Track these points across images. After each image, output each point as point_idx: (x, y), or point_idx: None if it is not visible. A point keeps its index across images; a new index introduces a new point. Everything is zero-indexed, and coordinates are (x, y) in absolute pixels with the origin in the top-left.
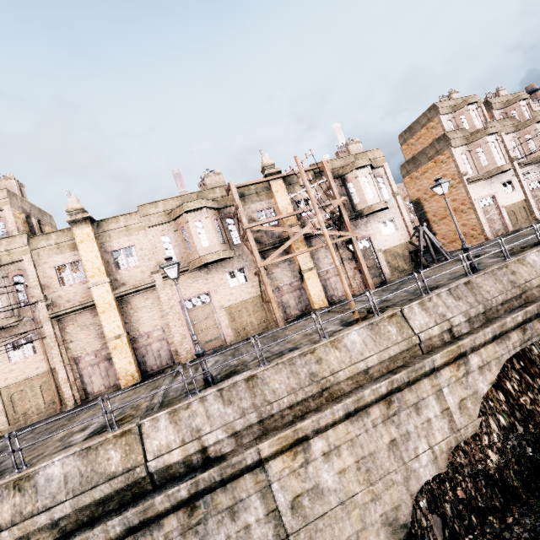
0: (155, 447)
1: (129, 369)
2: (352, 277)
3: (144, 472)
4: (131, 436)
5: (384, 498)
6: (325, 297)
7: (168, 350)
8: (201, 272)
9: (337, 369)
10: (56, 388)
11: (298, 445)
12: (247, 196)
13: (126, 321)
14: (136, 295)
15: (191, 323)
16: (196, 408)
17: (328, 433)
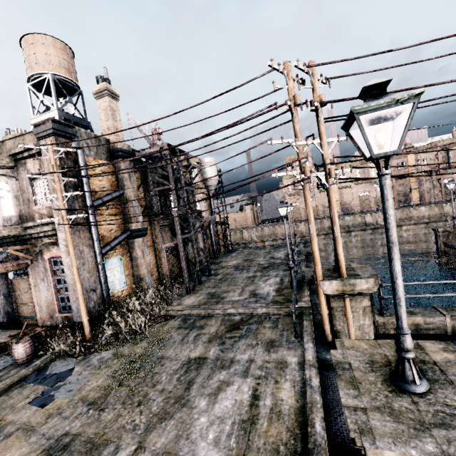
0: (367, 219)
1: (338, 211)
2: (436, 194)
3: (365, 222)
4: (362, 216)
5: (418, 243)
6: (419, 200)
7: (350, 208)
8: (368, 184)
9: (415, 215)
10: (317, 211)
11: (399, 227)
12: (394, 156)
13: (339, 196)
14: (343, 189)
15: (360, 201)
16: (376, 215)
17: (407, 226)
